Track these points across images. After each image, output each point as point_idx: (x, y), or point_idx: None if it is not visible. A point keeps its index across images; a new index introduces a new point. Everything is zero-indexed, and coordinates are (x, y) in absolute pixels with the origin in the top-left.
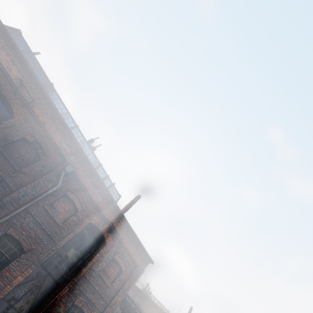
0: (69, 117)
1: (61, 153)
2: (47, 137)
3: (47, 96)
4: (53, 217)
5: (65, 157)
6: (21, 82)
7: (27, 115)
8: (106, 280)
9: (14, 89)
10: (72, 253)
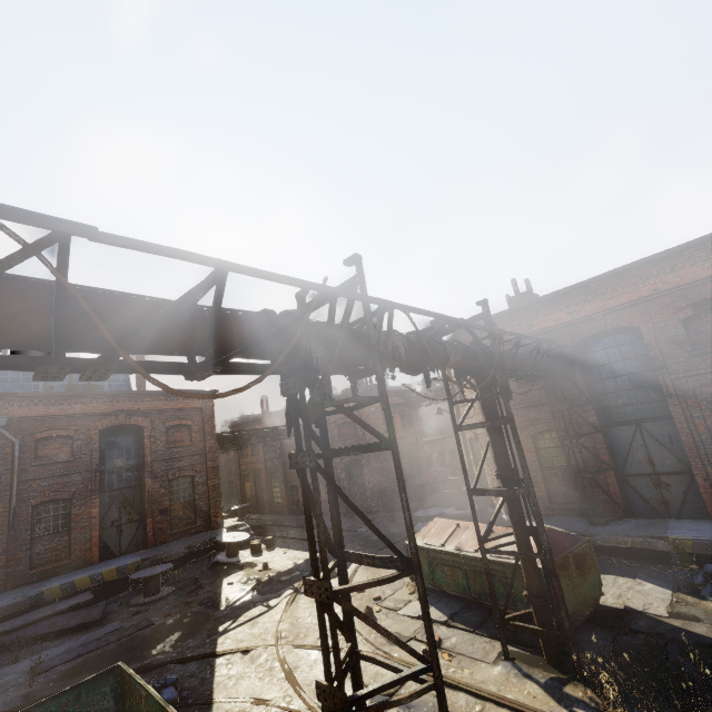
0: None
1: None
2: None
3: None
4: (55, 462)
5: None
6: None
7: None
8: (181, 445)
9: None
10: (122, 462)
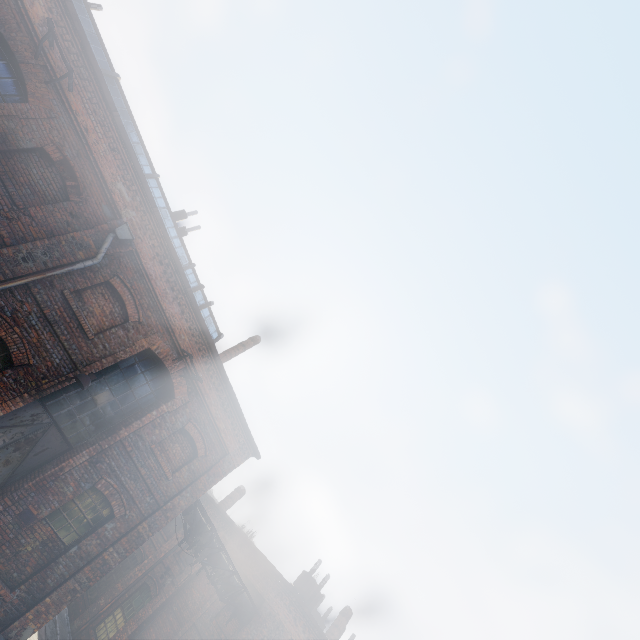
0: (143, 153)
1: (112, 199)
2: (88, 161)
3: (101, 76)
4: (77, 317)
5: (118, 210)
6: (51, 29)
7: (54, 105)
8: (163, 464)
9: (35, 44)
10: (106, 399)
